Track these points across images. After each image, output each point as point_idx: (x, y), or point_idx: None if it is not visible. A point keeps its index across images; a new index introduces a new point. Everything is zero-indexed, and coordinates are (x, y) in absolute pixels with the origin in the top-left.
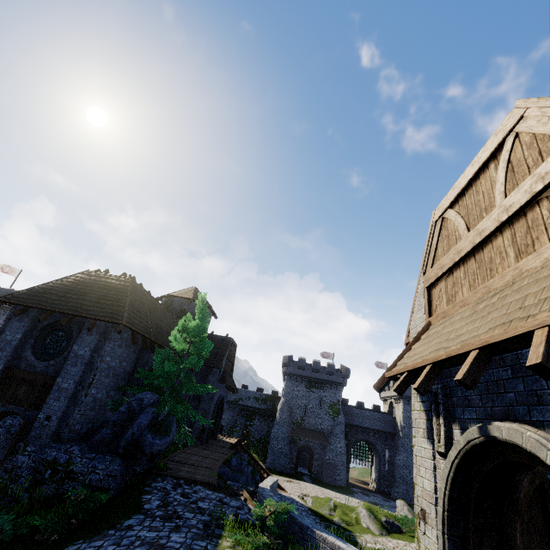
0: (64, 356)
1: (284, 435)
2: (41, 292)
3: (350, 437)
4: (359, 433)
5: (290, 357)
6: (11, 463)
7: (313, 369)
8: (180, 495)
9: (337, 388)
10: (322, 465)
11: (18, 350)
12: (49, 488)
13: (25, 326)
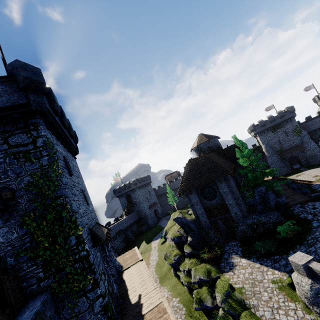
0: (218, 195)
1: (276, 159)
2: (186, 182)
3: (314, 138)
4: (318, 132)
5: (252, 125)
6: (239, 230)
7: (270, 122)
8: (311, 209)
9: (291, 121)
10: (307, 159)
11: (200, 202)
12: (260, 229)
13: (196, 195)
